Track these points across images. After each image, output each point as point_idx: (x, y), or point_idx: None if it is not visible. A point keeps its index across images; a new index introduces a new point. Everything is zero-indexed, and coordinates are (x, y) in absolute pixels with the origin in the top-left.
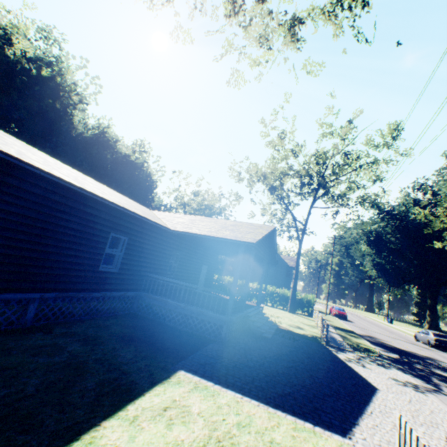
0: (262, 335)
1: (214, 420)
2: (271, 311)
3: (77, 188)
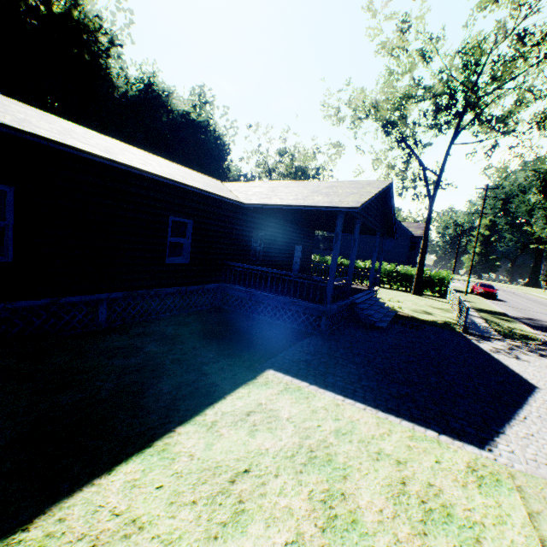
0: (375, 325)
1: (307, 427)
2: (388, 295)
3: (104, 159)
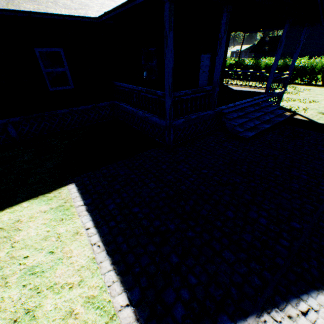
0: (238, 135)
1: (15, 256)
2: (309, 94)
3: None
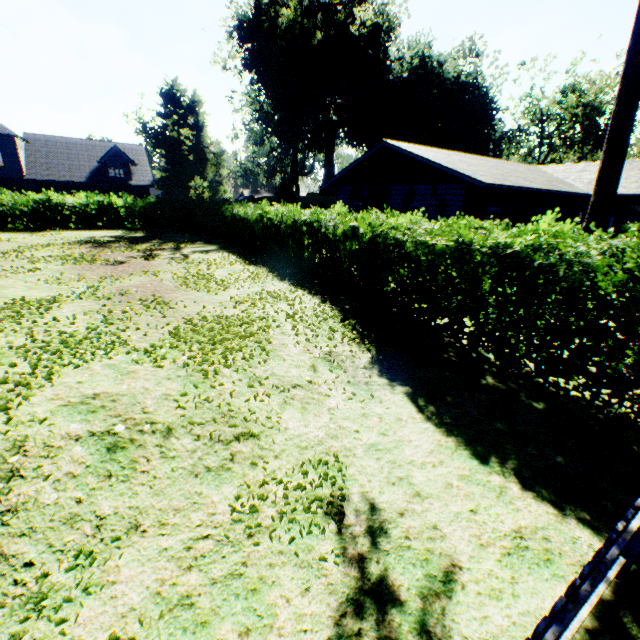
0: None
1: None
2: None
3: (542, 190)
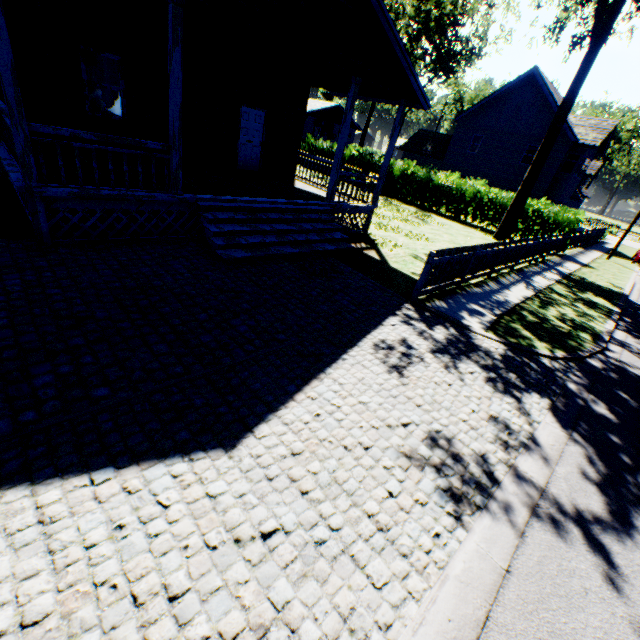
0: (215, 251)
1: None
2: (436, 231)
3: None
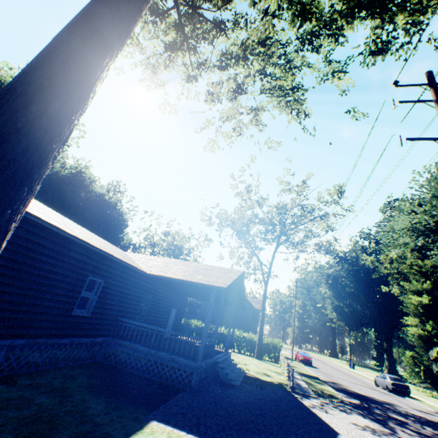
0: (231, 383)
1: None
2: (238, 358)
3: (71, 235)
